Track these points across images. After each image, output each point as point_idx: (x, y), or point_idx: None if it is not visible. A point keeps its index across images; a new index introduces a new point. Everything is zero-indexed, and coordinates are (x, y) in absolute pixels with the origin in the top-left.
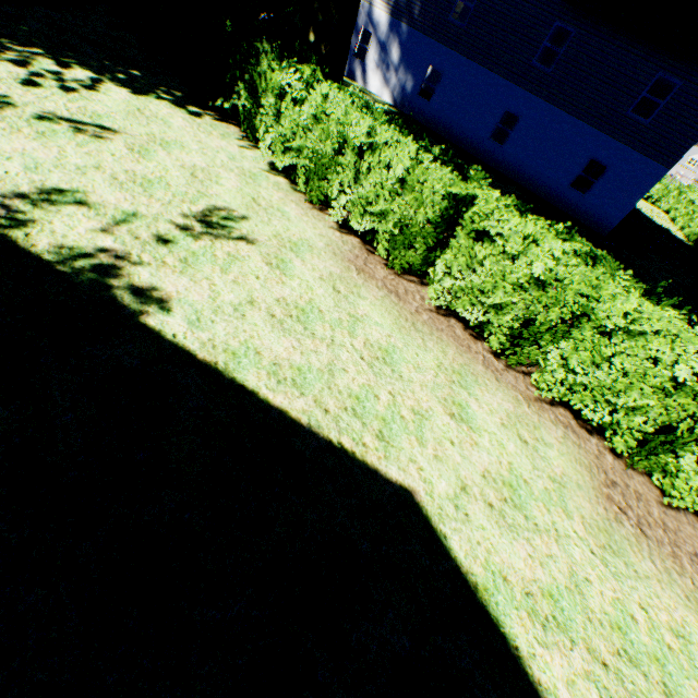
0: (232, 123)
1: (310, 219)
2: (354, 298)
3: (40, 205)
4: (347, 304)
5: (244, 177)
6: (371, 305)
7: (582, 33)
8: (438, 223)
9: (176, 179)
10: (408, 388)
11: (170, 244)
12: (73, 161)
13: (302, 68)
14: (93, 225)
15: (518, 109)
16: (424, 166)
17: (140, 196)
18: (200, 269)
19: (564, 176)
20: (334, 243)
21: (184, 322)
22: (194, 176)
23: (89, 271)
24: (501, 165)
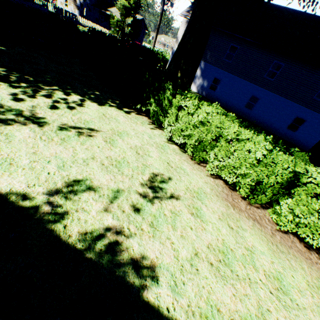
0: (143, 114)
1: (196, 171)
2: (241, 231)
3: (69, 196)
4: (240, 238)
5: (159, 148)
6: (251, 235)
7: (288, 65)
8: (283, 183)
9: (130, 157)
10: (307, 317)
11: (141, 211)
12: (80, 156)
13: (189, 96)
14: (98, 206)
15: (258, 95)
16: (274, 153)
17: (117, 175)
18: (161, 230)
19: (283, 123)
20: (213, 187)
21: (168, 289)
22: (137, 153)
23: (104, 252)
24: (251, 118)
